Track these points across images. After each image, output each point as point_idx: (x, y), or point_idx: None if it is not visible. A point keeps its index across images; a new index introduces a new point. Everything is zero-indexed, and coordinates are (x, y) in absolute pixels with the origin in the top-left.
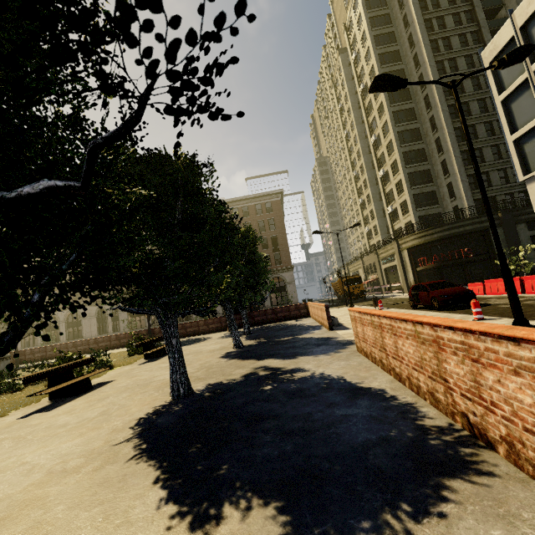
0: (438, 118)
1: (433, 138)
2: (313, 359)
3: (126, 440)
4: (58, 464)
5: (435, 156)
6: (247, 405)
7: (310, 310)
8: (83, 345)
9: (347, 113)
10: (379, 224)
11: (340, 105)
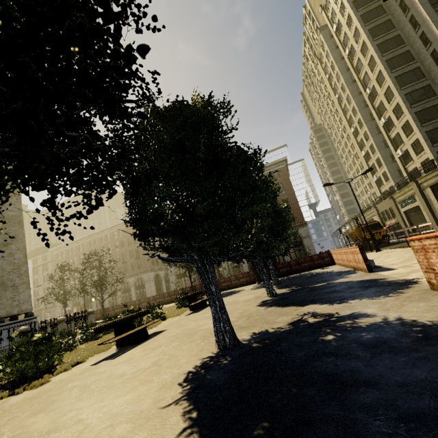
0: None
1: None
2: (371, 301)
3: (174, 401)
4: (106, 428)
5: None
6: (312, 360)
7: (335, 257)
8: (145, 302)
9: (335, 79)
10: (389, 170)
11: (328, 75)
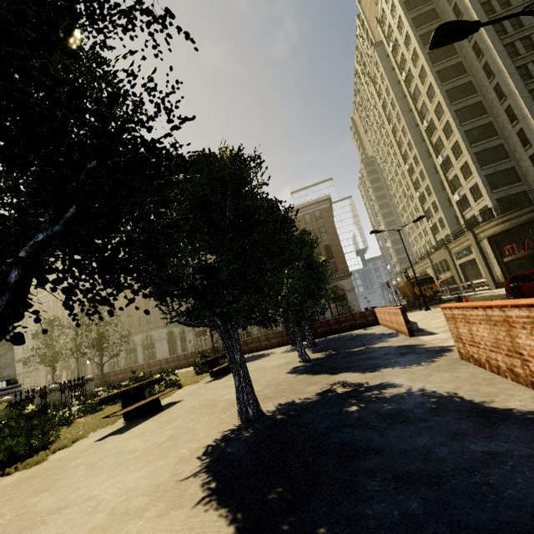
0: (505, 84)
1: (501, 108)
2: (402, 371)
3: (193, 474)
4: (122, 502)
5: (507, 128)
6: (332, 431)
7: (379, 317)
8: (156, 366)
9: (390, 105)
10: (446, 216)
11: (382, 100)
